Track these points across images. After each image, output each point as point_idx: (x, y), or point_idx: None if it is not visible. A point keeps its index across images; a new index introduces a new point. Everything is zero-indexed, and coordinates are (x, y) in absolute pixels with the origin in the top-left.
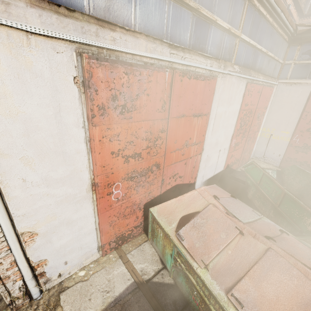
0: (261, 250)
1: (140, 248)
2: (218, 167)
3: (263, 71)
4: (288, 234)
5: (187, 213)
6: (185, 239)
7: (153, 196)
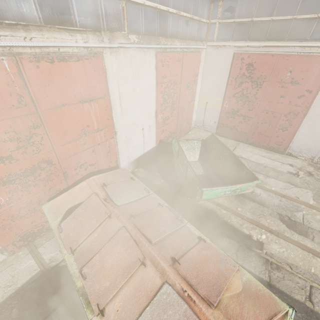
0: (118, 229)
1: (54, 239)
2: (148, 145)
3: (181, 35)
4: (162, 206)
5: (73, 205)
6: (63, 231)
7: (58, 190)
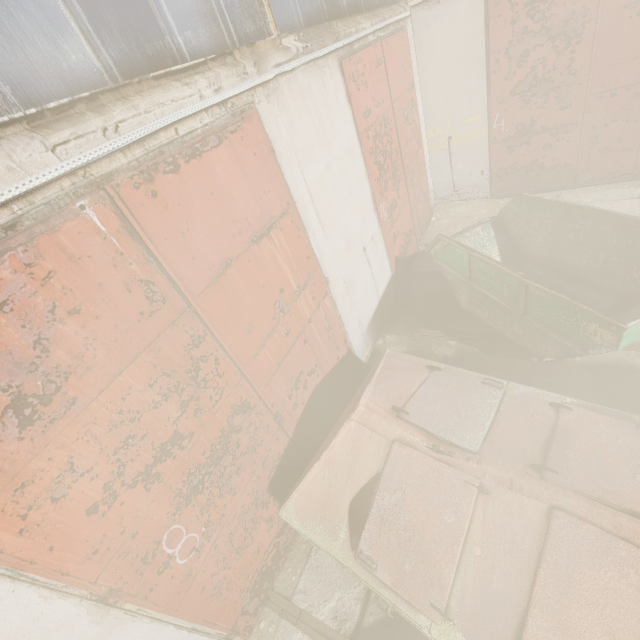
0: (538, 519)
1: (311, 565)
2: (381, 279)
3: (363, 4)
4: (571, 409)
5: (357, 488)
6: (380, 564)
7: (276, 459)
